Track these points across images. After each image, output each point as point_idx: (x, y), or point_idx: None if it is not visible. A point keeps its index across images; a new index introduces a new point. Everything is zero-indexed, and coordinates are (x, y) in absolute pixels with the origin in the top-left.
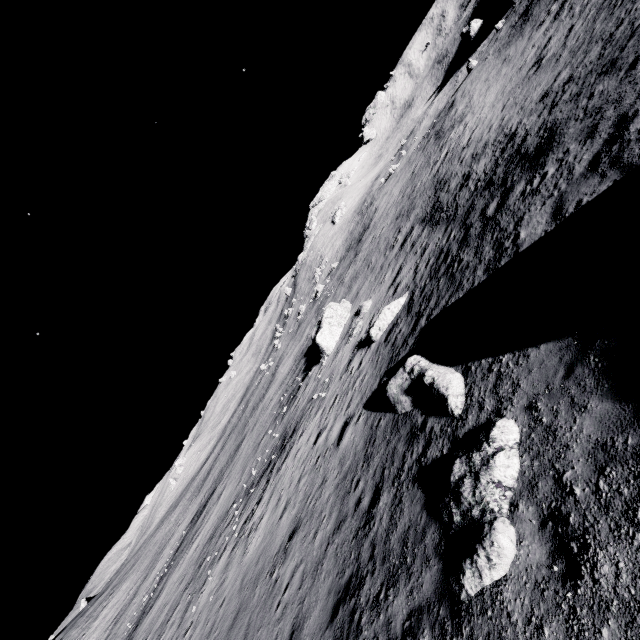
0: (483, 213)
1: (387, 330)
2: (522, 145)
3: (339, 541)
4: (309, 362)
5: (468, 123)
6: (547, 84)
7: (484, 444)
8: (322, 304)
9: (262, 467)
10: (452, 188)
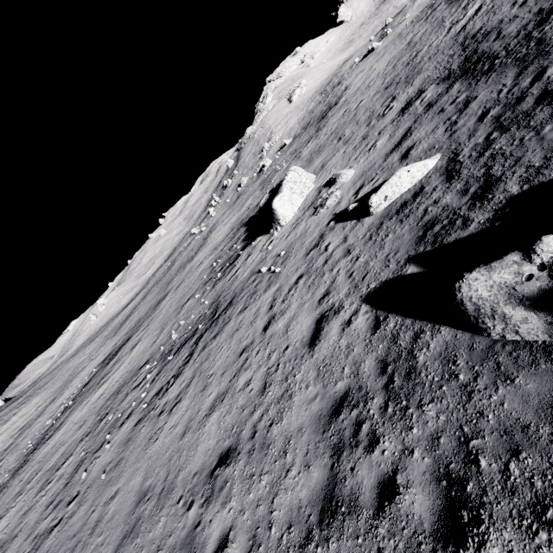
0: None
1: (399, 201)
2: None
3: None
4: (252, 231)
5: None
6: None
7: None
8: (269, 177)
9: (185, 334)
10: (512, 31)
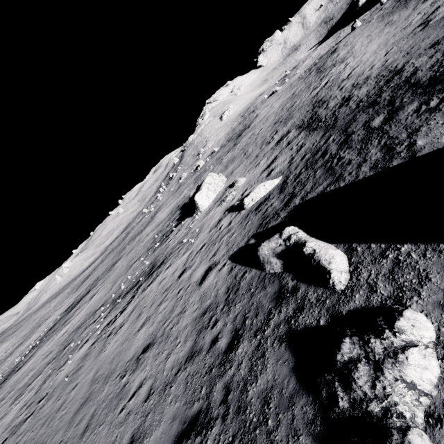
0: (367, 124)
1: (258, 202)
2: (412, 77)
3: (191, 371)
4: (183, 214)
5: (349, 63)
6: (437, 36)
7: (387, 332)
8: (201, 175)
9: (130, 284)
10: (331, 106)
